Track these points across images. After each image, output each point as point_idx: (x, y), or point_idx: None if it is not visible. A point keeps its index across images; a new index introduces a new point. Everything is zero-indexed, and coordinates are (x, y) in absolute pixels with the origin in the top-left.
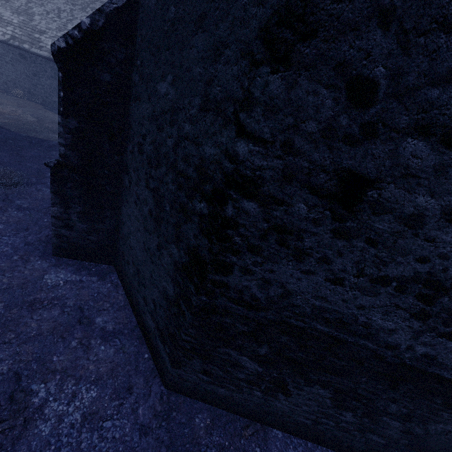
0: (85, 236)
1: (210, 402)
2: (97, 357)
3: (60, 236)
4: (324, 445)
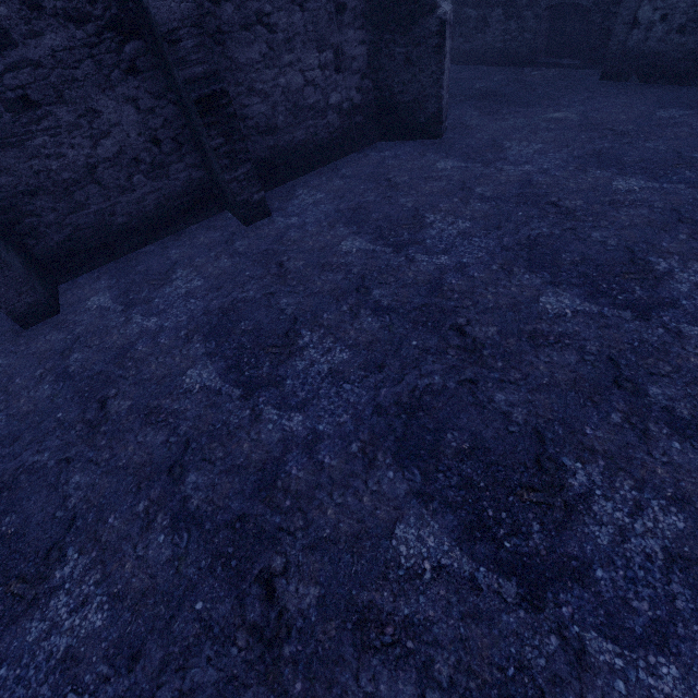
0: None
1: (466, 62)
2: None
3: None
4: (513, 65)
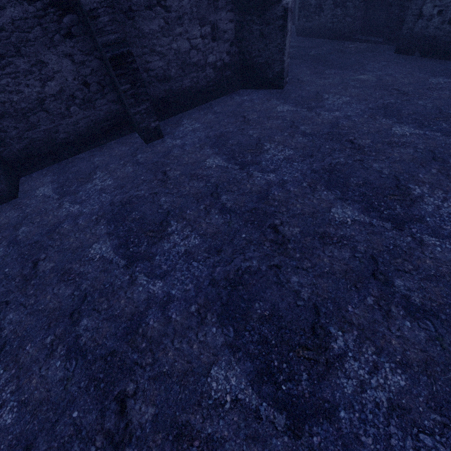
0: None
1: (307, 35)
2: None
3: None
4: (338, 39)
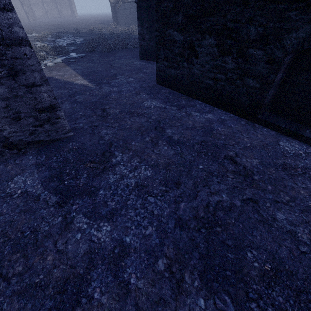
0: (149, 43)
1: (171, 86)
2: (138, 75)
3: (141, 46)
4: (225, 108)
